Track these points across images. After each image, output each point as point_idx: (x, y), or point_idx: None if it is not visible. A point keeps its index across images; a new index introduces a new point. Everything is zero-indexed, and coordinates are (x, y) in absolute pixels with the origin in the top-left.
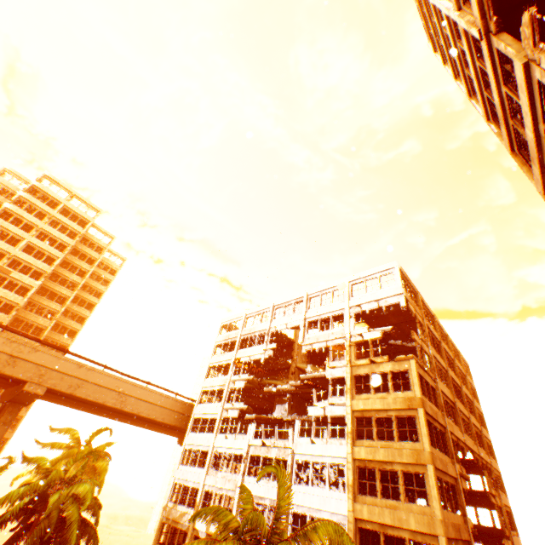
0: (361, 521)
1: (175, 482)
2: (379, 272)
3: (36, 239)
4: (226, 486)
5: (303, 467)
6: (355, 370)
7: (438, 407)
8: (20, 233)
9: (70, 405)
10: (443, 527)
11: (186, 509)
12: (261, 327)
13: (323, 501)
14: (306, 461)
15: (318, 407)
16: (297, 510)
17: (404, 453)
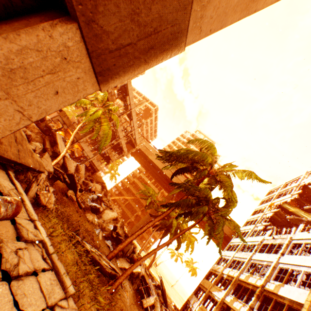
0: None
1: (220, 257)
2: None
3: None
4: (243, 256)
5: (296, 246)
6: None
7: None
8: None
9: None
10: None
11: (221, 266)
12: (293, 185)
13: (302, 260)
14: (299, 243)
15: None
16: (282, 266)
17: None
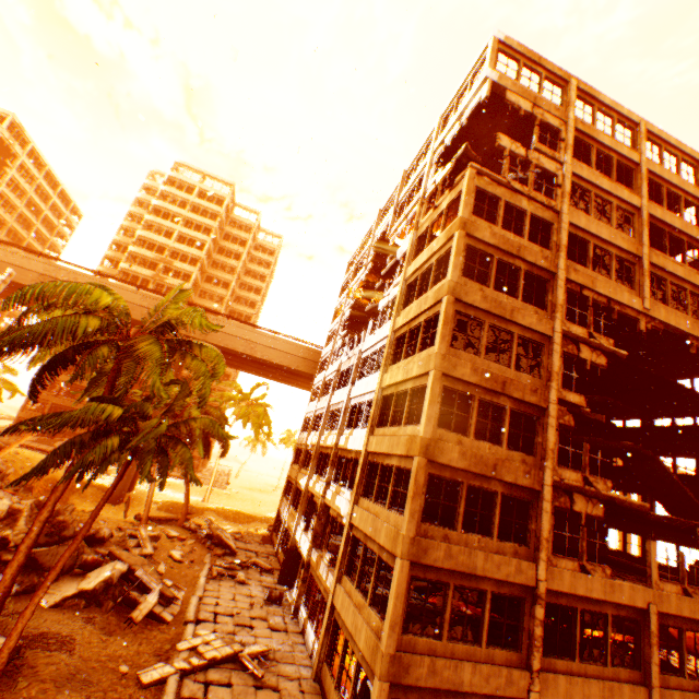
0: (385, 390)
1: (306, 417)
2: (472, 70)
3: (185, 229)
4: (324, 405)
5: (365, 363)
6: (419, 231)
7: (549, 248)
8: (171, 226)
9: (232, 366)
10: (436, 361)
11: (306, 434)
12: (368, 244)
13: (366, 386)
14: (367, 356)
15: (385, 297)
16: (353, 403)
17: (429, 298)
